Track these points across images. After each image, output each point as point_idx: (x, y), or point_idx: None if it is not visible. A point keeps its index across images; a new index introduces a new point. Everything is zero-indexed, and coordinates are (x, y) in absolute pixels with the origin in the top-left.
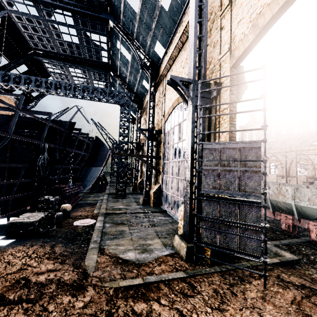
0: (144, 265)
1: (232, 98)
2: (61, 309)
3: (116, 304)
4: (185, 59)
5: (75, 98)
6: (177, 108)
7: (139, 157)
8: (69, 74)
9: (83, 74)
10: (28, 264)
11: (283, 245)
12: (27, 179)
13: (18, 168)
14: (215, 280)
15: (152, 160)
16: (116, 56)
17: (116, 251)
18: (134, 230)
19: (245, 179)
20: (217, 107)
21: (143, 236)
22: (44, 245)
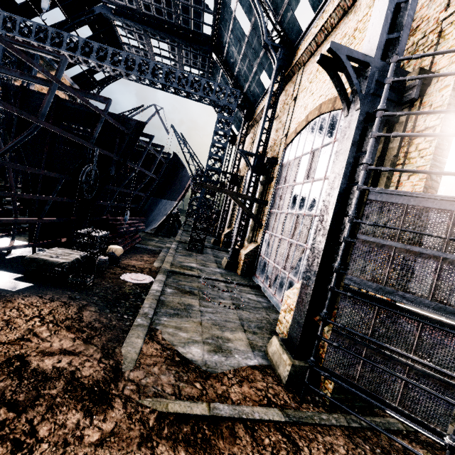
0: (214, 376)
1: (452, 107)
2: (59, 440)
3: (154, 451)
4: (352, 29)
5: (152, 87)
6: (314, 123)
7: (234, 196)
8: (150, 49)
9: (170, 52)
10: (36, 332)
11: None
12: (66, 198)
13: (56, 180)
14: (337, 444)
15: (253, 204)
16: (225, 25)
17: (173, 339)
18: (208, 308)
19: (452, 279)
20: (408, 123)
21: (219, 322)
22: (69, 303)
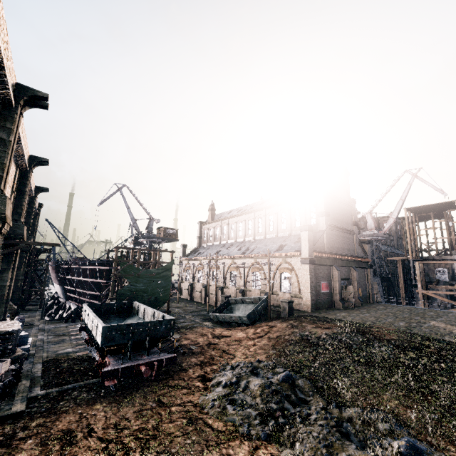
0: None
1: None
2: None
3: None
4: None
5: None
6: None
7: None
8: None
9: None
10: None
11: (57, 392)
12: None
13: None
14: None
15: None
16: None
17: None
18: None
19: None
20: None
21: None
22: None
